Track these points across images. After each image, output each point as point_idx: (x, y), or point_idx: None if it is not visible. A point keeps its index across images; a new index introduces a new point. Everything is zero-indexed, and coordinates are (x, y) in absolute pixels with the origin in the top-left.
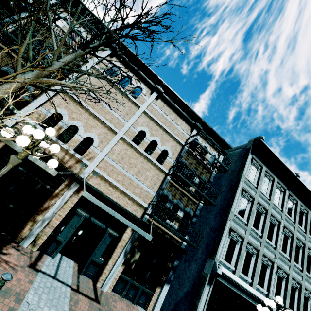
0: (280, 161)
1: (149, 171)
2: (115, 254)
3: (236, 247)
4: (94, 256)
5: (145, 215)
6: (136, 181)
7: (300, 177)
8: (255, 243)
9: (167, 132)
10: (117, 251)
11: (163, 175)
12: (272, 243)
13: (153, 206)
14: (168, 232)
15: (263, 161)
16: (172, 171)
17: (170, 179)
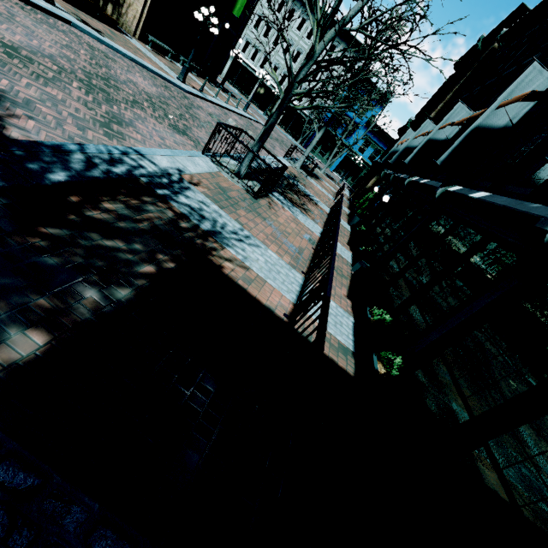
0: None
1: None
2: None
3: (249, 46)
4: None
5: None
6: None
7: None
8: (260, 45)
9: None
10: None
11: None
12: (276, 47)
13: None
14: None
15: None
16: None
17: None
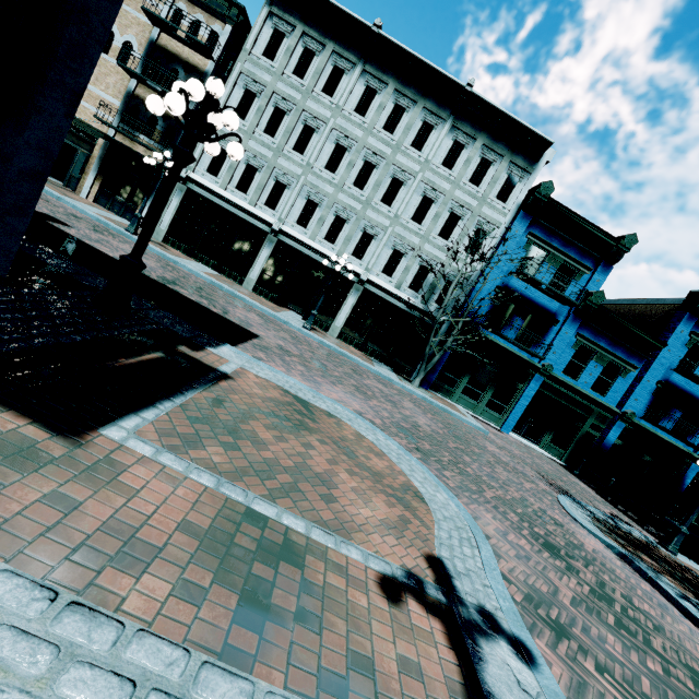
0: (328, 2)
1: (110, 76)
2: (90, 171)
3: (228, 159)
4: (73, 173)
5: (111, 130)
6: (96, 92)
7: (379, 26)
8: (260, 153)
9: (128, 12)
10: (91, 168)
11: (129, 80)
12: (305, 156)
13: (119, 119)
14: (147, 150)
15: (301, 15)
16: (139, 71)
17: (139, 82)
